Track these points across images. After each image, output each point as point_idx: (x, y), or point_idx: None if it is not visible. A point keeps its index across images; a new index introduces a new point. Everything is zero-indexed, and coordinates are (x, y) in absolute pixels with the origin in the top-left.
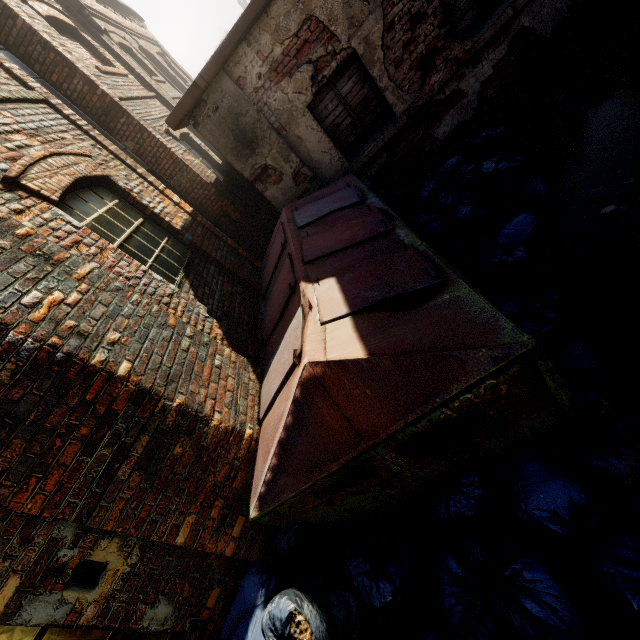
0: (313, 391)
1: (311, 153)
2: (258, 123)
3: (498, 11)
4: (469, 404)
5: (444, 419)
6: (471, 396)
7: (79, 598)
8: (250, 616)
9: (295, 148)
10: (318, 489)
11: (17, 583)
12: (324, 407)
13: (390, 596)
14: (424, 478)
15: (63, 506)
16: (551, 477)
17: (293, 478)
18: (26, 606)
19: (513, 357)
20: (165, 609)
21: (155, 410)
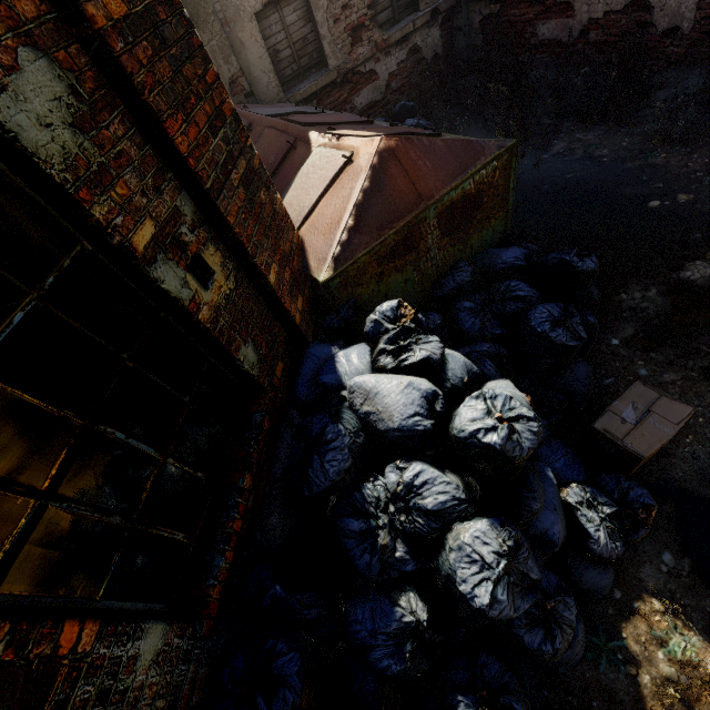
0: (388, 159)
1: (251, 66)
2: (203, 1)
3: (404, 22)
4: (481, 182)
5: (468, 192)
6: (485, 174)
7: (197, 291)
8: (333, 359)
9: (236, 52)
10: (383, 251)
11: (152, 231)
12: (396, 173)
13: (439, 320)
14: (437, 265)
15: (201, 166)
16: (509, 248)
17: (367, 236)
18: (160, 263)
19: (507, 147)
20: (252, 355)
21: (247, 143)
